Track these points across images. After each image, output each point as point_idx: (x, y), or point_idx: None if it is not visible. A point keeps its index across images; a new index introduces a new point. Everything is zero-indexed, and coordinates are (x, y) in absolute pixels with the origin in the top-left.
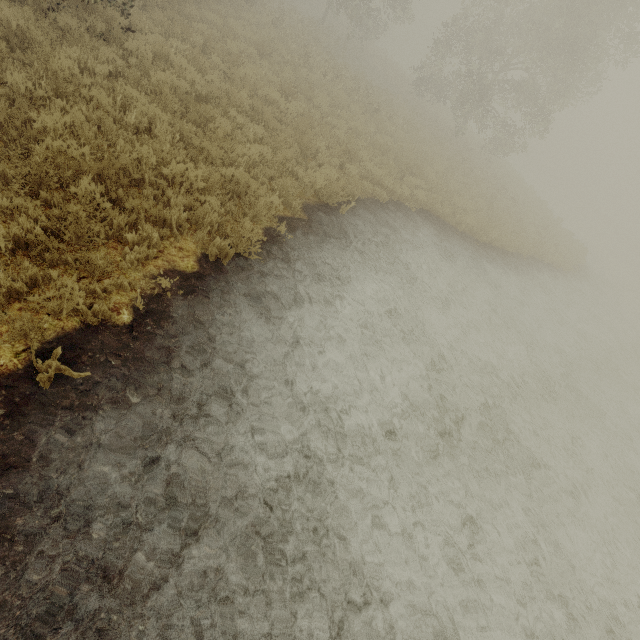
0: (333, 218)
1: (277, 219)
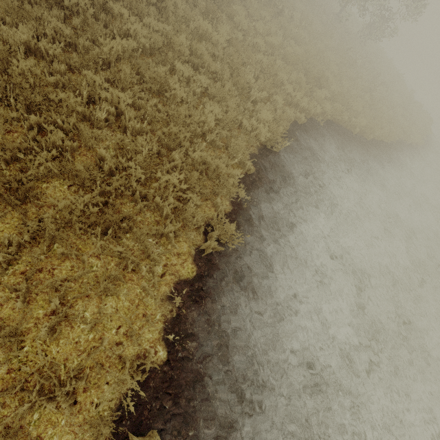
0: (272, 160)
1: (237, 184)
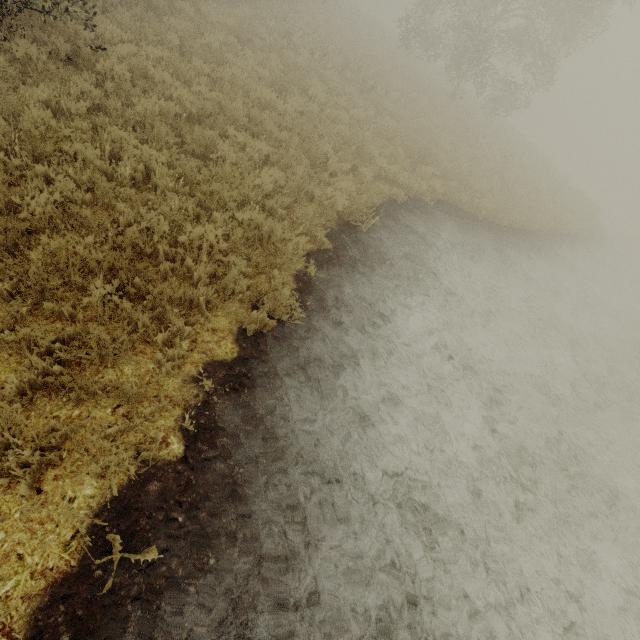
0: (358, 238)
1: (305, 259)
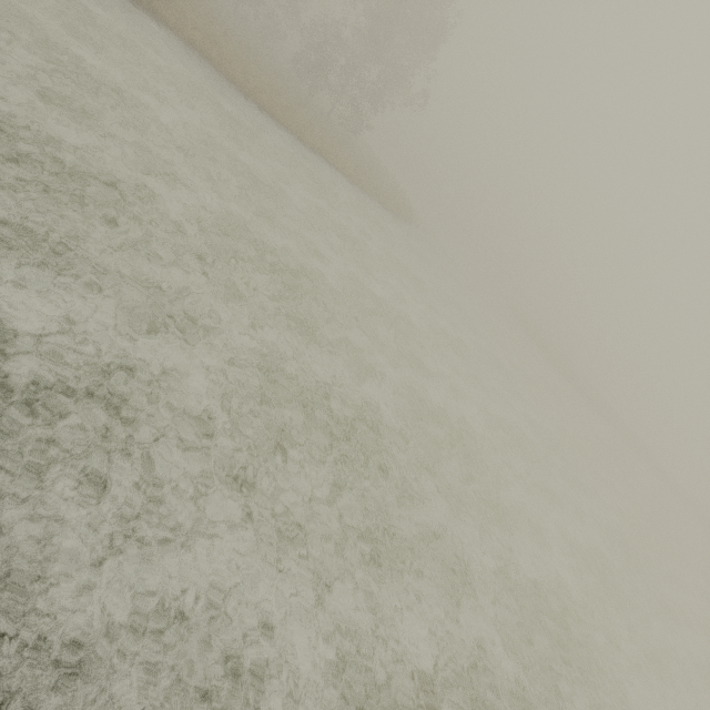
0: None
1: None
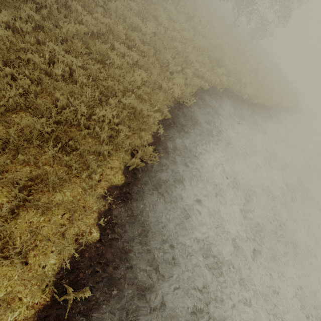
0: (184, 111)
1: (157, 125)
